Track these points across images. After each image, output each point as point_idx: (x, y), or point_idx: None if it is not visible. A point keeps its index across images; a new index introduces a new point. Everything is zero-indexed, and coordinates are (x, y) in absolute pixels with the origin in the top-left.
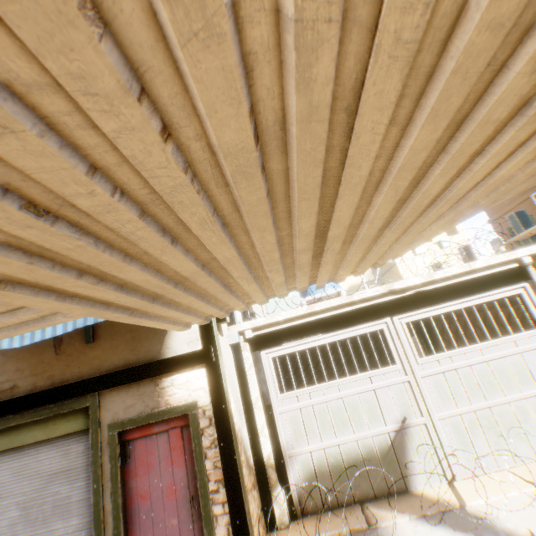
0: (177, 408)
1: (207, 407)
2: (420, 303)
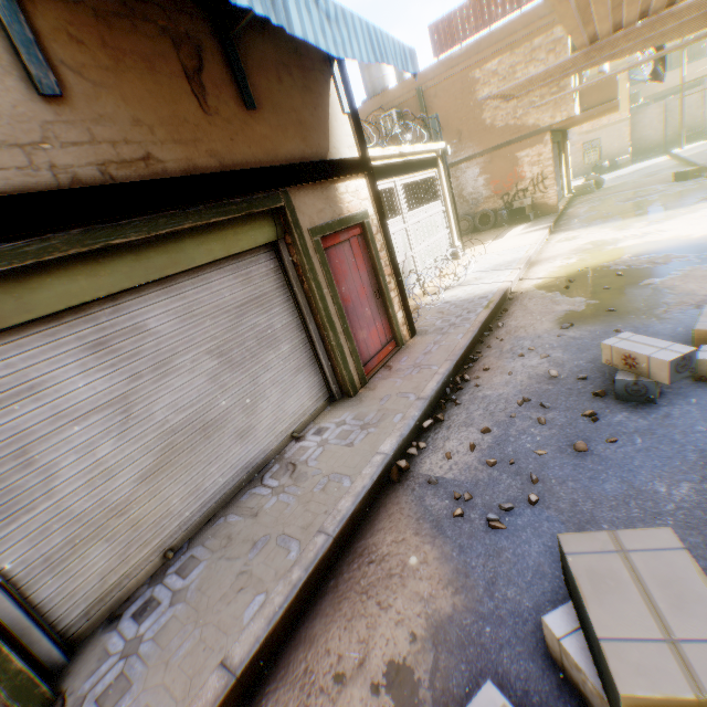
0: (357, 215)
1: (373, 217)
2: (408, 170)
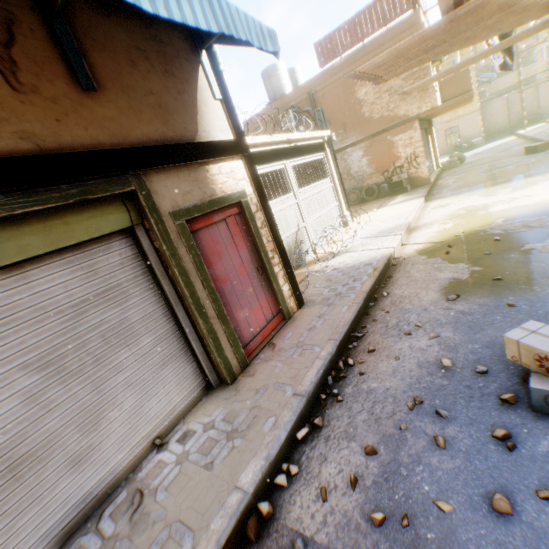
0: (233, 195)
1: (252, 196)
2: (297, 154)
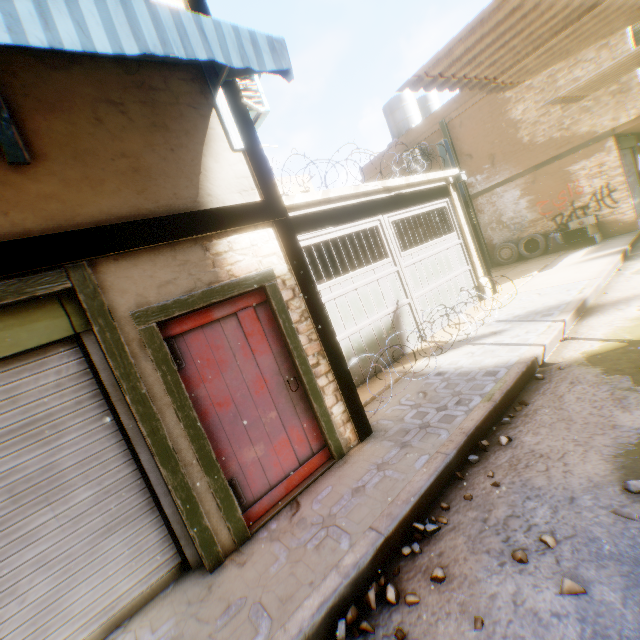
0: (248, 279)
1: (286, 276)
2: (400, 205)
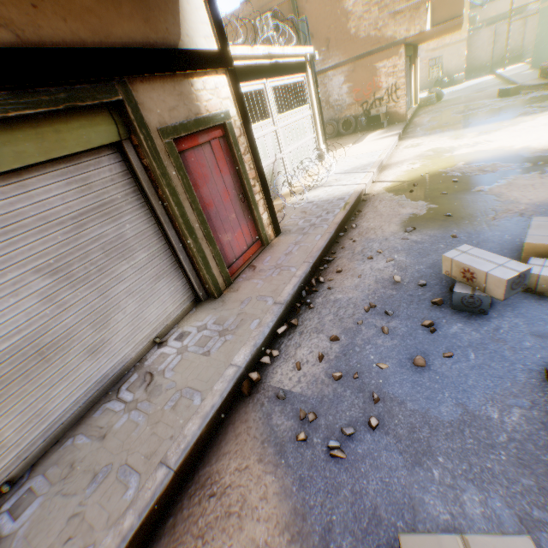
0: (217, 116)
1: (236, 118)
2: (277, 73)
